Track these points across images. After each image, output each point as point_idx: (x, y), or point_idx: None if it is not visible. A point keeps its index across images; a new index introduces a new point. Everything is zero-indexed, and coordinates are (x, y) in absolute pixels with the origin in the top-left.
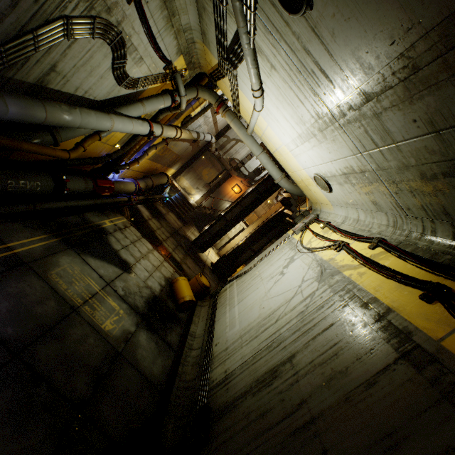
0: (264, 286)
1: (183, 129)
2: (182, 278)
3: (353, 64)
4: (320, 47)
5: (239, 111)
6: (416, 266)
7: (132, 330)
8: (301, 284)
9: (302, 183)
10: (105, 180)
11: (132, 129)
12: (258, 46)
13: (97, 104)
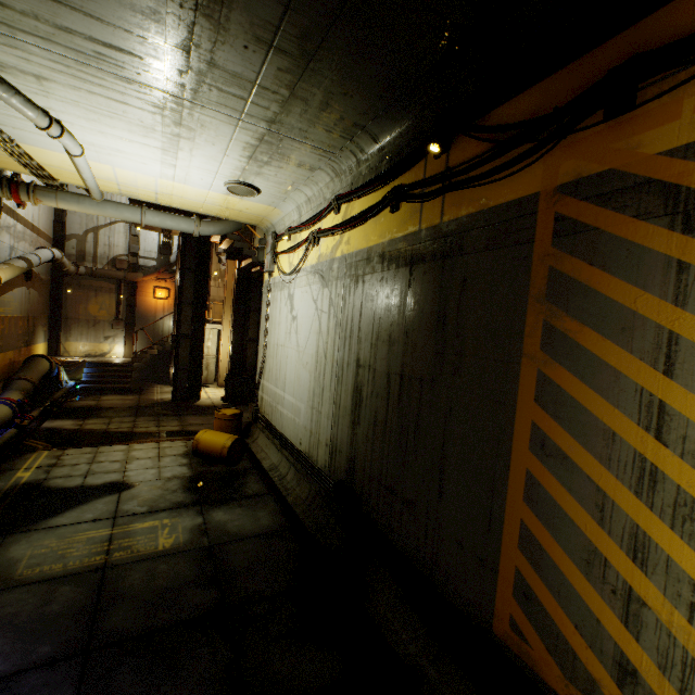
0: (291, 348)
1: None
2: (201, 433)
3: (134, 17)
4: (76, 16)
5: (53, 177)
6: (373, 191)
7: (200, 521)
8: (316, 306)
9: (225, 210)
10: None
11: None
12: None
13: None
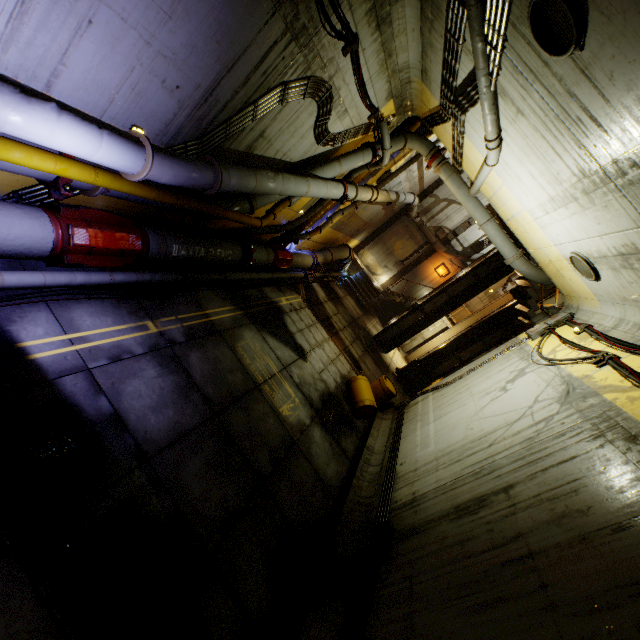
0: (475, 403)
1: (380, 190)
2: (362, 377)
3: (639, 112)
4: (591, 91)
5: (461, 164)
6: None
7: (307, 422)
8: (532, 404)
9: (550, 265)
10: (285, 252)
11: (326, 193)
12: (501, 87)
13: (291, 166)
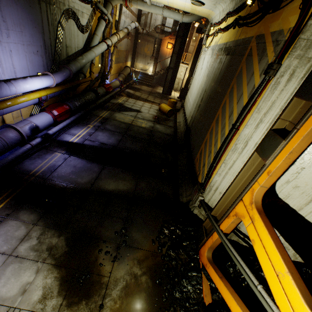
0: (197, 81)
1: (118, 32)
2: (162, 104)
3: None
4: None
5: None
6: (234, 15)
7: (152, 125)
8: (207, 65)
9: (193, 10)
10: (106, 85)
11: (101, 50)
12: None
13: (83, 50)
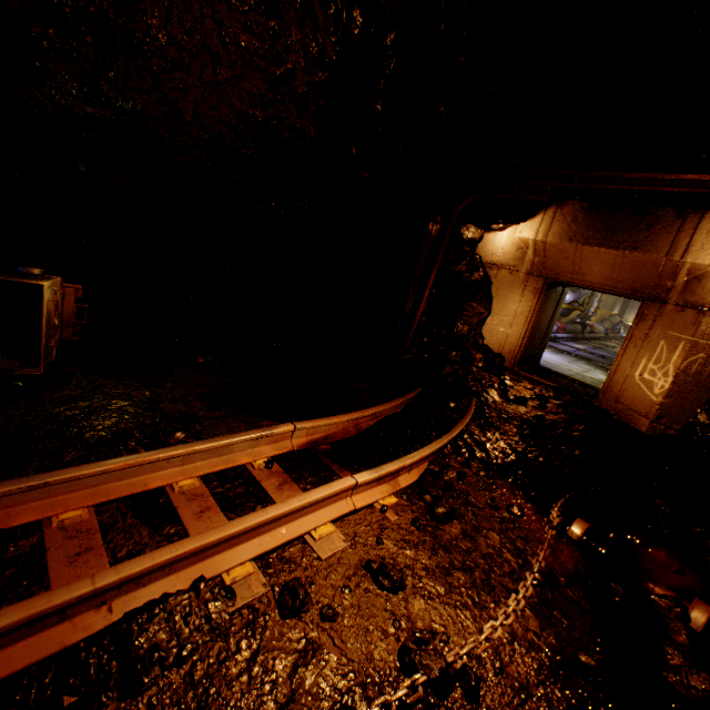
0: None
1: None
2: None
3: None
4: None
5: None
6: None
7: None
8: None
9: None
10: (590, 324)
11: None
12: None
13: None
